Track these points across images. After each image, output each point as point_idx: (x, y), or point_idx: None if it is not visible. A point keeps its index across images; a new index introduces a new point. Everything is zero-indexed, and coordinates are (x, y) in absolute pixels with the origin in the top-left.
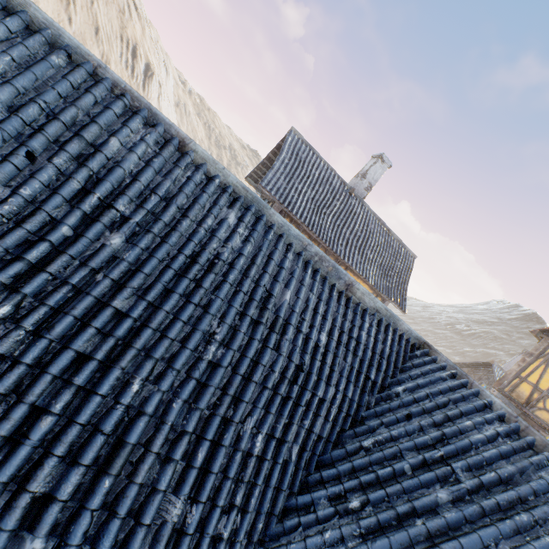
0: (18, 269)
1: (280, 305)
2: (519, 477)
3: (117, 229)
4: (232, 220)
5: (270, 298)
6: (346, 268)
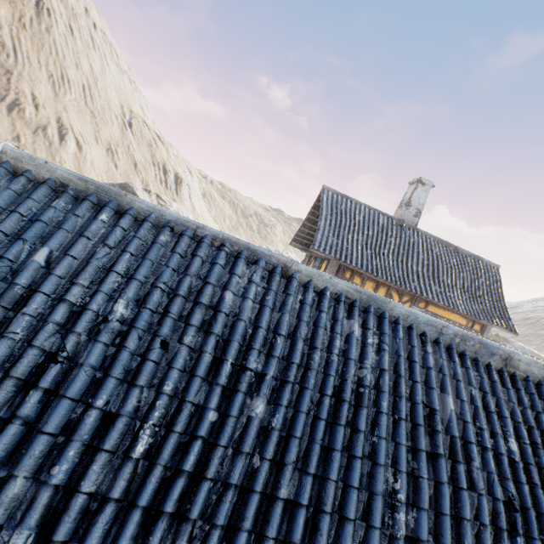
0: (181, 488)
1: (447, 420)
2: None
3: (256, 392)
4: (357, 331)
5: (434, 414)
6: (427, 302)
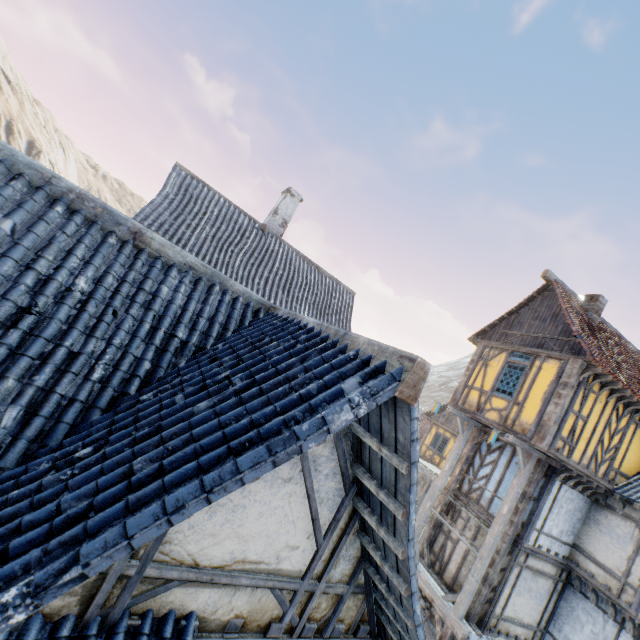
0: None
1: None
2: (300, 365)
3: None
4: None
5: None
6: None
